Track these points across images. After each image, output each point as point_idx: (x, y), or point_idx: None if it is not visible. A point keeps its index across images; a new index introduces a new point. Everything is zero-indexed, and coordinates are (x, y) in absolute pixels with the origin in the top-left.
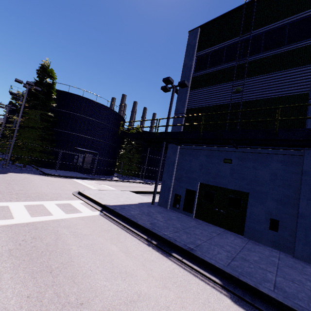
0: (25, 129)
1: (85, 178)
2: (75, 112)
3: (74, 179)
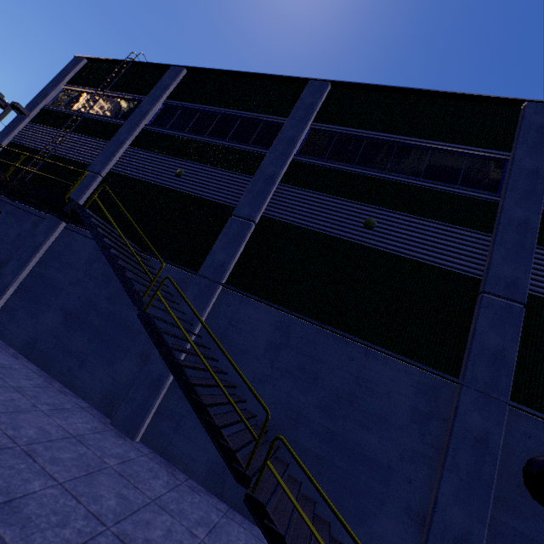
0: None
1: None
2: None
3: None
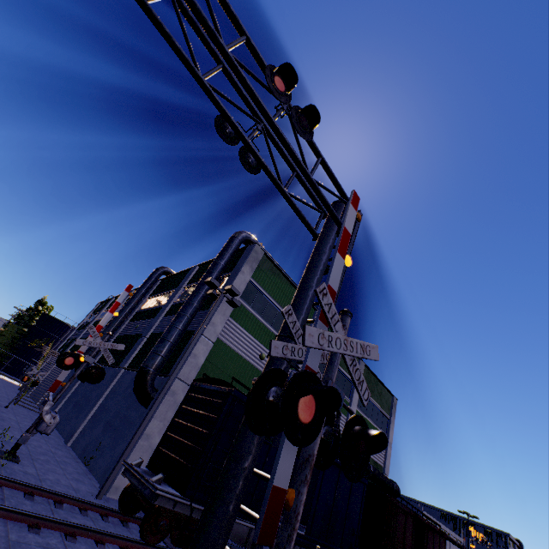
0: (1, 336)
1: (15, 380)
2: (50, 331)
3: (5, 376)
